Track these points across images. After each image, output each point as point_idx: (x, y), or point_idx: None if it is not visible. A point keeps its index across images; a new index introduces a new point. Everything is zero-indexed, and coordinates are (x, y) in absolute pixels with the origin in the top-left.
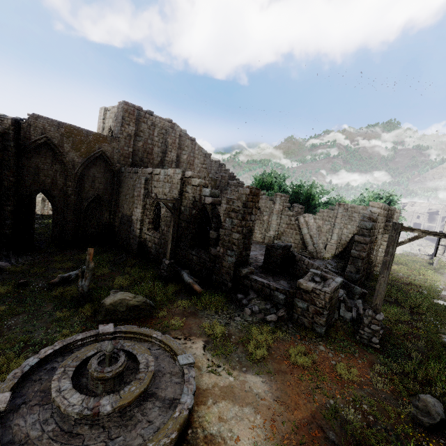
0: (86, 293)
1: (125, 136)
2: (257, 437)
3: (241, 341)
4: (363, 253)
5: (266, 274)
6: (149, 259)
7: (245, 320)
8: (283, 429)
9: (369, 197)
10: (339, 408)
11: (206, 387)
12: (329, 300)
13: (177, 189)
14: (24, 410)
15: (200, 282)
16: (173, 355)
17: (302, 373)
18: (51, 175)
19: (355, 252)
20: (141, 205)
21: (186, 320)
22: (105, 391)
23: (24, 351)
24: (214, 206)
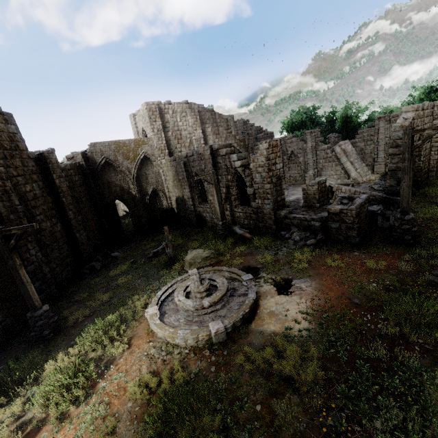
0: (173, 257)
1: (156, 132)
2: (301, 308)
3: (287, 262)
4: (400, 164)
5: (307, 211)
6: (207, 226)
7: (290, 248)
8: (320, 302)
9: (418, 96)
10: (363, 286)
11: (265, 291)
12: (356, 215)
13: (210, 163)
14: (166, 312)
15: (250, 232)
16: (239, 277)
17: (336, 272)
18: (118, 184)
19: (391, 166)
20: (187, 185)
21: (244, 259)
22: (203, 298)
23: (153, 293)
24: (244, 167)
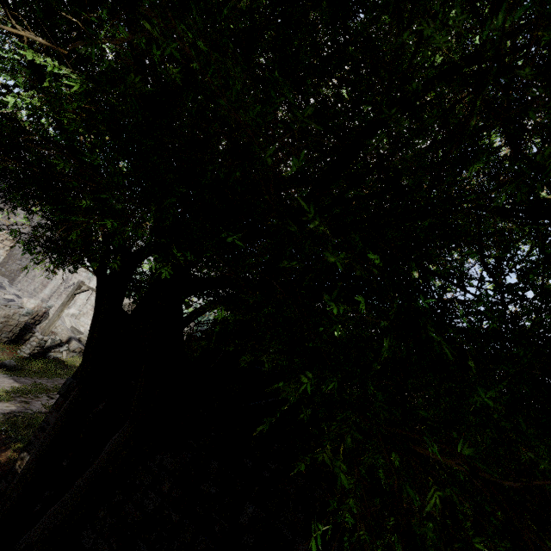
0: None
1: None
2: None
3: None
4: None
5: None
6: None
7: None
8: None
9: None
10: None
11: None
12: (4, 315)
13: None
14: None
15: None
16: None
17: None
18: None
19: None
20: None
21: None
22: None
23: None
24: None
